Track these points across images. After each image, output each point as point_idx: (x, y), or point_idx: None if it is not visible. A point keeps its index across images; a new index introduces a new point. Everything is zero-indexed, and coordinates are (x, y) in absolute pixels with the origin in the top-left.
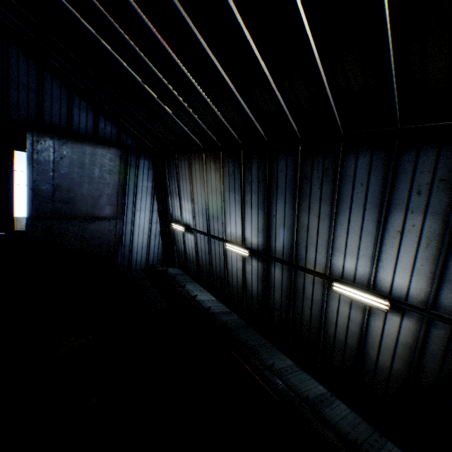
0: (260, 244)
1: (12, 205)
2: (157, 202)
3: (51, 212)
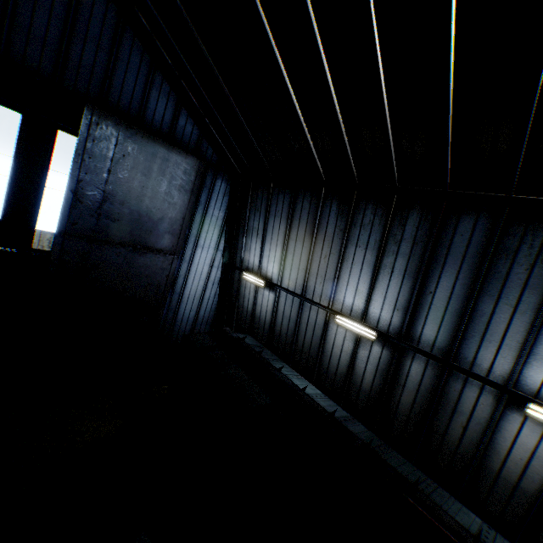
0: (393, 325)
1: (36, 209)
2: (225, 239)
3: (92, 231)
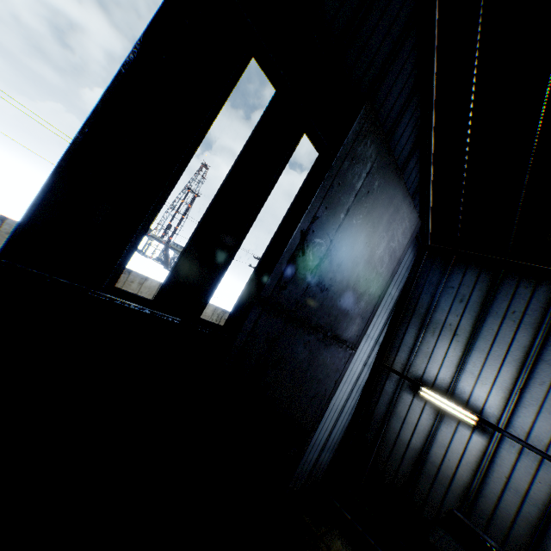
0: None
1: (231, 250)
2: (388, 328)
3: (295, 302)
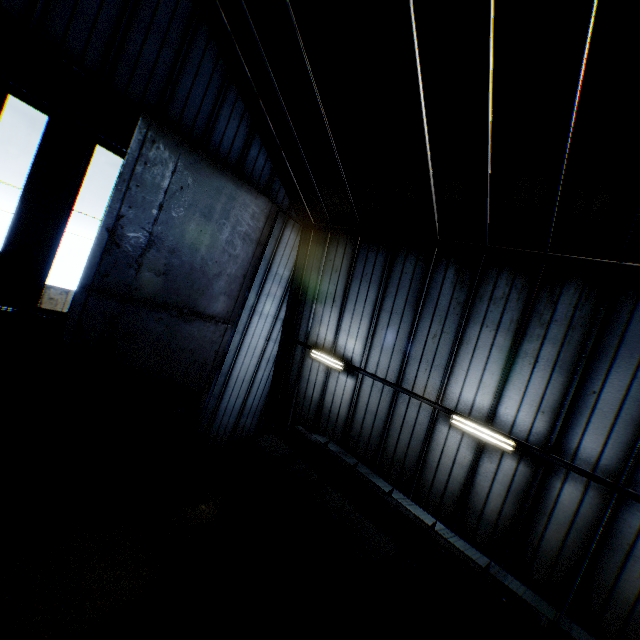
0: (535, 432)
1: (51, 251)
2: (287, 305)
3: (128, 287)
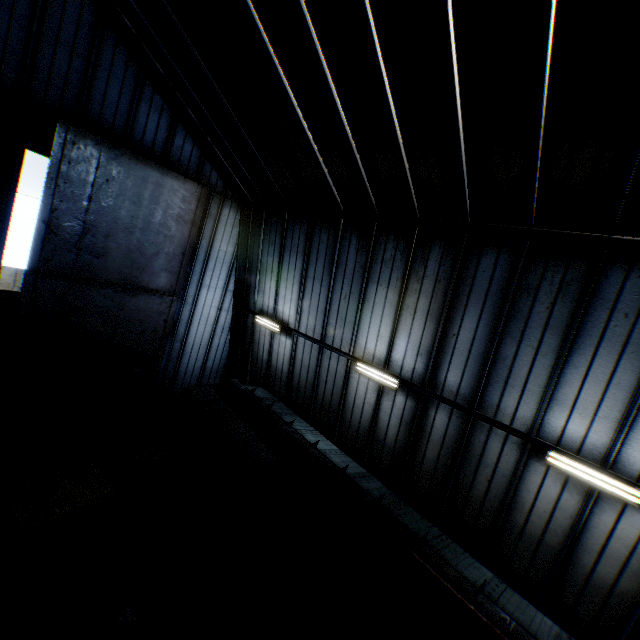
0: (417, 372)
1: (2, 243)
2: (235, 278)
3: (72, 268)
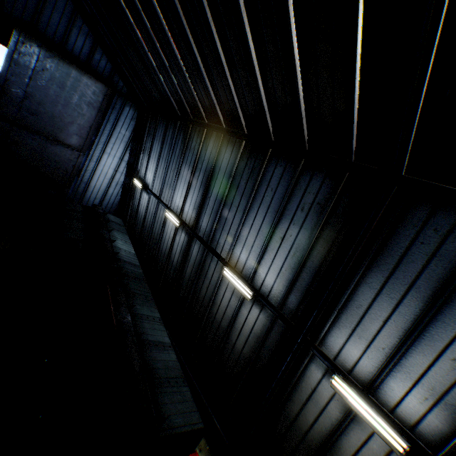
0: (192, 219)
1: None
2: (129, 153)
3: (14, 117)
